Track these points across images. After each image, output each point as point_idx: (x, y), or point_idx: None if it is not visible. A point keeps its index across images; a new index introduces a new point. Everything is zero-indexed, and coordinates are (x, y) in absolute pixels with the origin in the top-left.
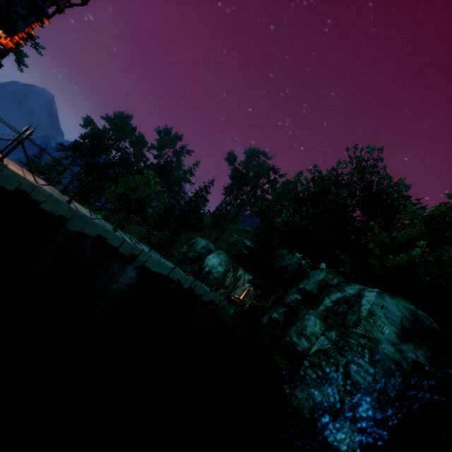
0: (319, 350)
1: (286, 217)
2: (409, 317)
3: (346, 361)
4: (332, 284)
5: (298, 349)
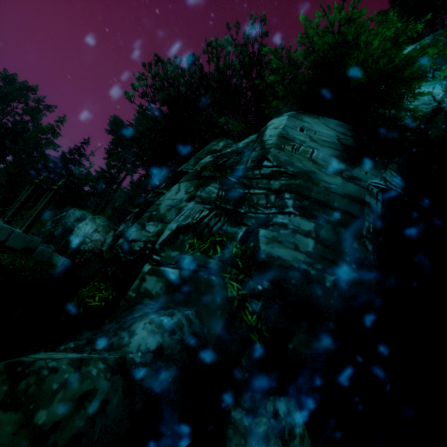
0: (180, 228)
1: (144, 90)
2: (349, 133)
3: (246, 232)
4: (218, 148)
5: (135, 249)
